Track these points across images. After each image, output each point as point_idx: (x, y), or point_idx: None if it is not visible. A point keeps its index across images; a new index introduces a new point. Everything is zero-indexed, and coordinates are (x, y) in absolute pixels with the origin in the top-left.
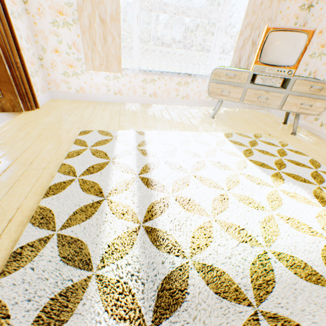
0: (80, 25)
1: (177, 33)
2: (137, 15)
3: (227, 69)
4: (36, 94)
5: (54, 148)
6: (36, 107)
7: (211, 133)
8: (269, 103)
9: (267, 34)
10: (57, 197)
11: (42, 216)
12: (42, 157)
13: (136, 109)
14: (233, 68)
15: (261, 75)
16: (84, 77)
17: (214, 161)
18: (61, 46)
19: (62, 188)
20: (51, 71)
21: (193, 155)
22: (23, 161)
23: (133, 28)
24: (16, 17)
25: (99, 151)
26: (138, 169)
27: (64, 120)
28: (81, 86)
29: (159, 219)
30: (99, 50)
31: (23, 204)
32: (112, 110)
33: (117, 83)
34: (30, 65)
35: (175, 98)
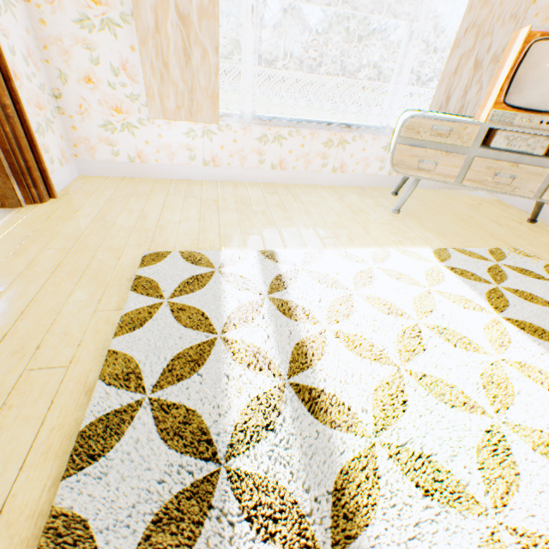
0: (137, 26)
1: (297, 44)
2: (252, 6)
3: (435, 118)
4: (50, 170)
5: (88, 303)
6: (51, 195)
7: (406, 249)
8: (517, 185)
9: (528, 46)
10: (100, 463)
11: (63, 547)
12: (62, 329)
13: (248, 196)
14: (439, 114)
15: (504, 130)
16: (145, 132)
17: (436, 326)
18: (99, 69)
19: (112, 433)
20: (79, 121)
21: (389, 311)
22: (17, 344)
23: (243, 33)
24: (1, 7)
25: (188, 306)
26: (283, 358)
27: (109, 226)
28: (138, 150)
29: (368, 534)
30: (175, 78)
31: (14, 494)
32: (201, 198)
33: (210, 144)
34: (34, 111)
35: (319, 170)
